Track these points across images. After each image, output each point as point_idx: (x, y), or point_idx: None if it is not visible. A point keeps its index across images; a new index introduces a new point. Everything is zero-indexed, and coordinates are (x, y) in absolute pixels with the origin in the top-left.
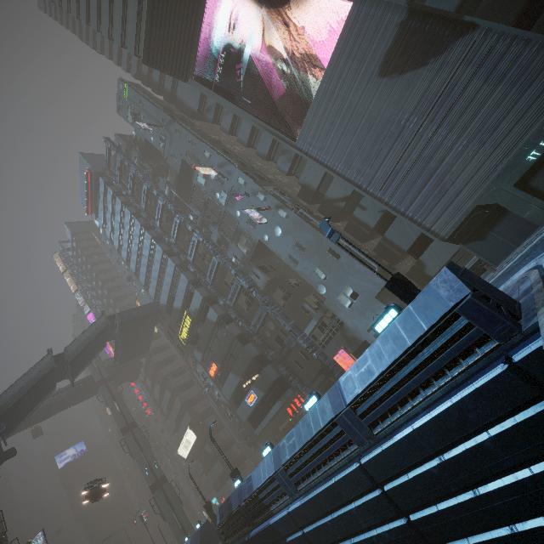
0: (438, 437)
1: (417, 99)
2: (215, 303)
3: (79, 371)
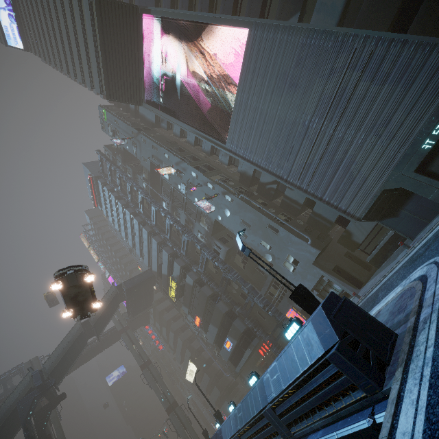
0: None
1: (315, 103)
2: (191, 269)
3: (102, 329)
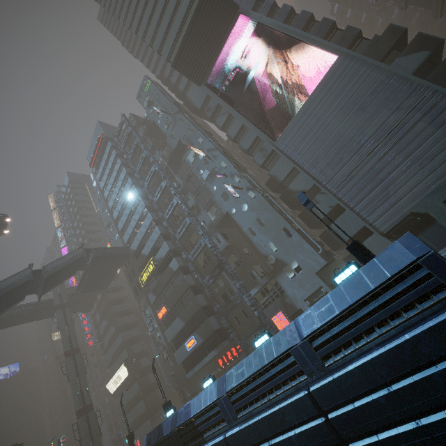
0: (389, 368)
1: (376, 128)
2: (178, 255)
3: (48, 289)
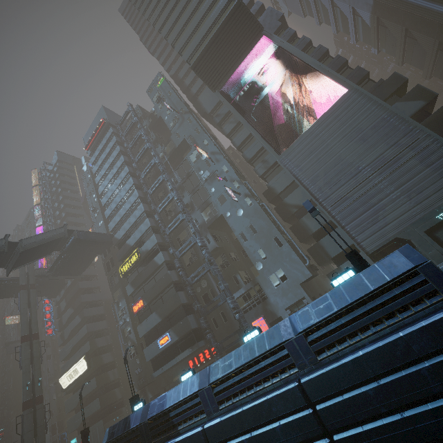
0: (381, 362)
1: (374, 158)
2: (165, 250)
3: (19, 265)
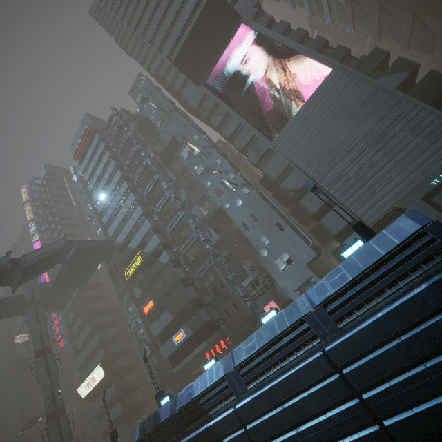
0: (401, 320)
1: (365, 133)
2: (168, 249)
3: (24, 281)
